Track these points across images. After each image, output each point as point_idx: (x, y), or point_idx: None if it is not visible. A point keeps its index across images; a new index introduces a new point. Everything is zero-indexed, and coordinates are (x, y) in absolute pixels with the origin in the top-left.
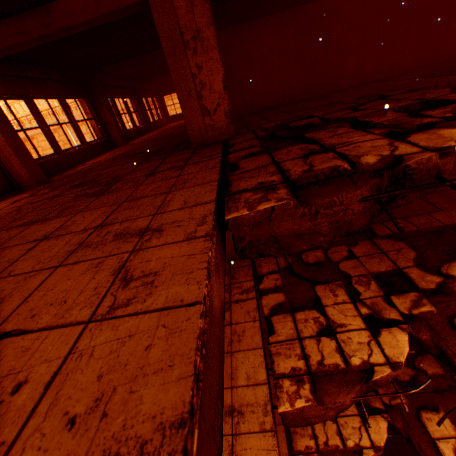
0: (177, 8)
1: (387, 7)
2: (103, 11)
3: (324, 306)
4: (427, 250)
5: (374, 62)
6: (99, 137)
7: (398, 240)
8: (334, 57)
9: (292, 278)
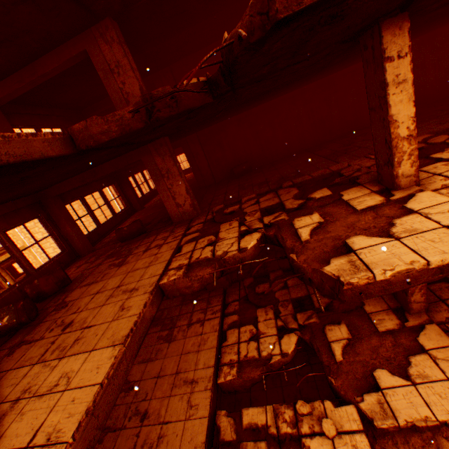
0: (104, 51)
1: None
2: (63, 61)
3: (220, 232)
4: (310, 189)
5: None
6: None
7: (297, 188)
8: None
9: (212, 224)
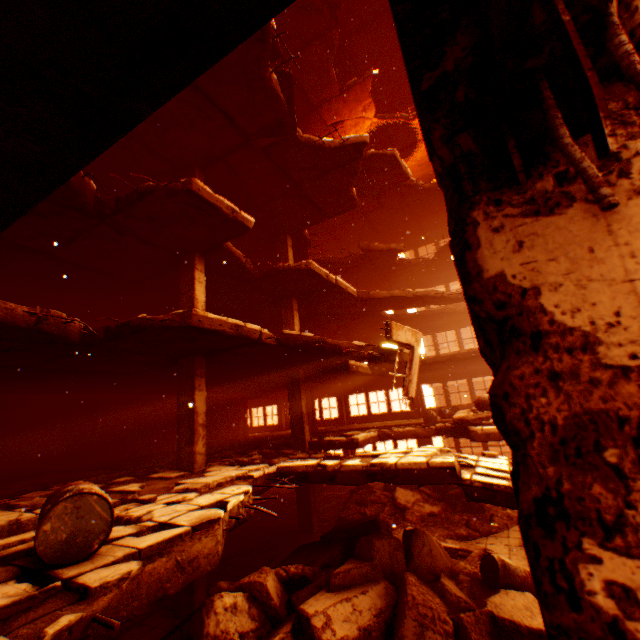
0: None
1: None
2: None
3: None
4: None
5: None
6: None
7: None
8: None
9: None
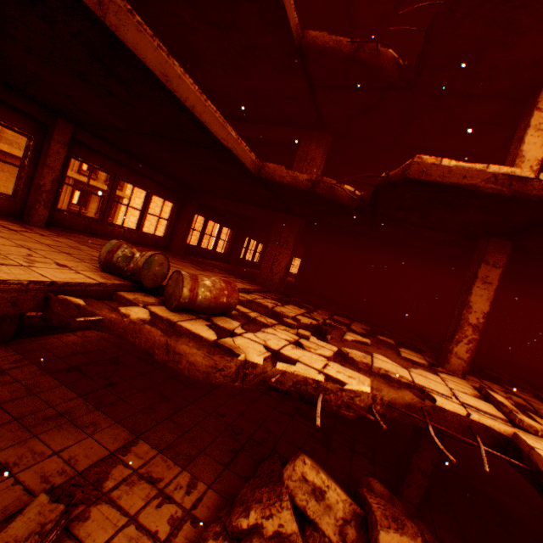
0: None
1: None
2: None
3: None
4: None
5: None
6: None
7: None
8: None
9: None
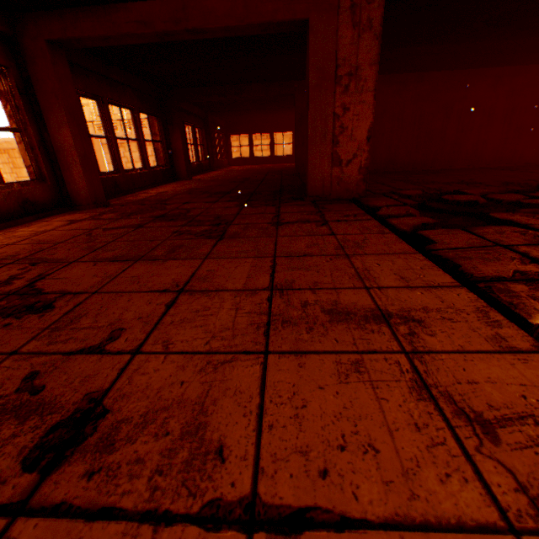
0: (340, 36)
1: (519, 94)
2: (251, 20)
3: None
4: None
5: (495, 147)
6: (160, 164)
7: None
8: (452, 133)
9: None
